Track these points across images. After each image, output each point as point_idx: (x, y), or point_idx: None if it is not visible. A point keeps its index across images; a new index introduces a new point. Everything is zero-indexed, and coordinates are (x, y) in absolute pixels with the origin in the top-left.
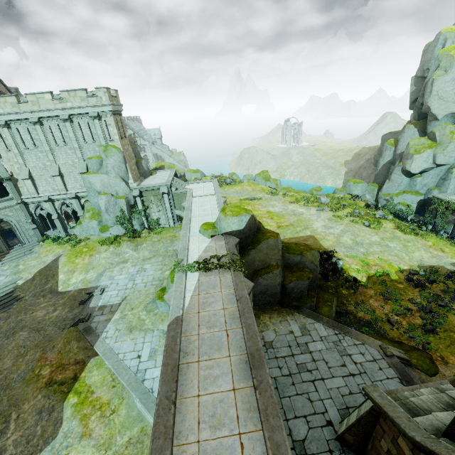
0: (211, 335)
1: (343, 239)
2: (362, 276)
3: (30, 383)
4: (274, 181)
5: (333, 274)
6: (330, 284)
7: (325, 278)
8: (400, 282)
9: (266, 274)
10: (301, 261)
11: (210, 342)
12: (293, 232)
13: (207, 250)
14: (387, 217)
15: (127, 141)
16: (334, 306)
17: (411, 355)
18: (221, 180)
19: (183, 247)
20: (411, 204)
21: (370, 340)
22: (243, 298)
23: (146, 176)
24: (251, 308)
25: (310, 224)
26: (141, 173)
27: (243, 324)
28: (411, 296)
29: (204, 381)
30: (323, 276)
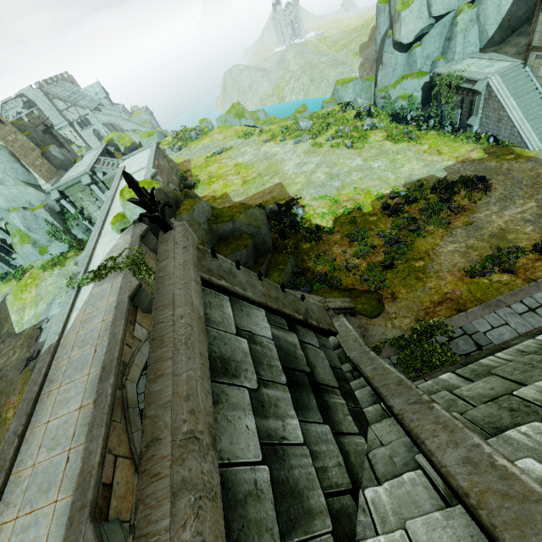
0: (80, 355)
1: (315, 177)
2: (328, 220)
3: (0, 427)
4: (252, 115)
5: (292, 229)
6: (289, 242)
7: (282, 236)
8: (374, 214)
9: None
10: (235, 229)
11: (76, 363)
12: (259, 185)
13: (111, 251)
14: (379, 124)
15: (11, 128)
16: (290, 267)
17: (359, 300)
18: (185, 137)
19: (85, 256)
20: (414, 93)
21: (310, 298)
22: (121, 304)
23: (68, 167)
24: (124, 313)
25: (281, 167)
26: (57, 166)
27: (109, 335)
28: (382, 228)
29: (57, 406)
30: (279, 235)
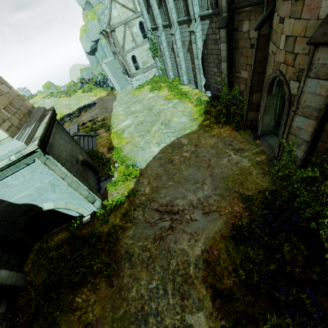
0: None
1: None
2: None
3: None
4: (57, 87)
5: None
6: None
7: None
8: None
9: None
10: None
11: None
12: None
13: None
14: (84, 86)
15: None
16: None
17: None
18: None
19: None
20: (103, 72)
21: None
22: None
23: None
24: None
25: None
26: None
27: None
28: None
29: None
30: None
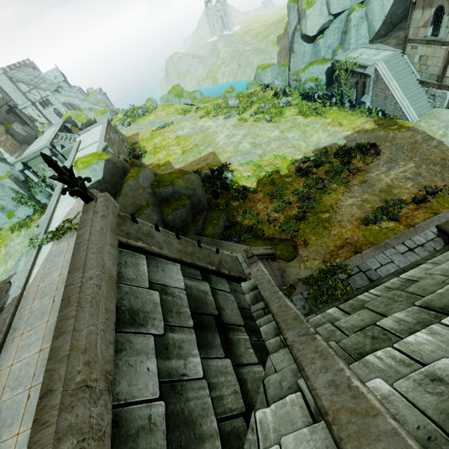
0: (40, 305)
1: (242, 146)
2: (253, 181)
3: None
4: (190, 95)
5: (224, 190)
6: (221, 201)
7: (215, 196)
8: (289, 176)
9: (139, 216)
10: (175, 191)
11: (37, 312)
12: (195, 154)
13: (68, 214)
14: (292, 102)
15: None
16: (222, 222)
17: (278, 247)
18: (133, 114)
19: (45, 219)
20: (320, 77)
21: (238, 247)
22: None
23: (31, 142)
24: None
25: (214, 138)
26: (20, 141)
27: None
28: (296, 187)
29: (20, 351)
30: (213, 195)
